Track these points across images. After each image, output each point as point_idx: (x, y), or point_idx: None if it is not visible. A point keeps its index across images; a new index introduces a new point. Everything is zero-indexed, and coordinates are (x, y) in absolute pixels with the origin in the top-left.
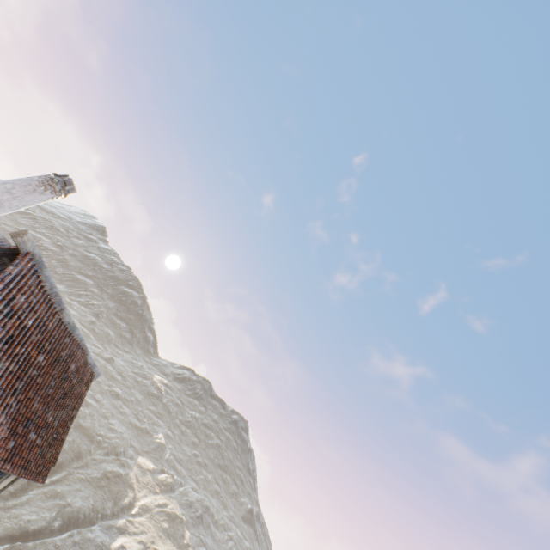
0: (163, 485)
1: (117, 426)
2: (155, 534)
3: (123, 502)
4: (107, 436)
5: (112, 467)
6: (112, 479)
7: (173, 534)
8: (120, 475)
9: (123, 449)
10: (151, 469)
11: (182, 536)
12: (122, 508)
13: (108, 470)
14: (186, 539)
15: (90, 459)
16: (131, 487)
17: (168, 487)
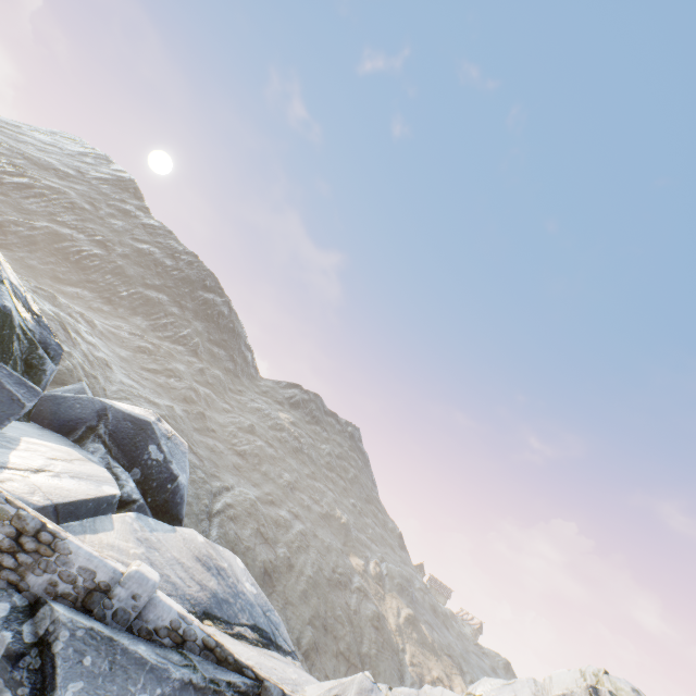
0: (379, 580)
1: (324, 538)
2: (421, 655)
3: (395, 644)
4: (335, 565)
5: (365, 607)
6: (379, 626)
7: (422, 641)
8: (379, 616)
9: (347, 567)
10: (364, 568)
11: (425, 636)
12: (398, 652)
13: (370, 617)
14: (427, 636)
15: (354, 614)
16: (384, 617)
17: (382, 579)
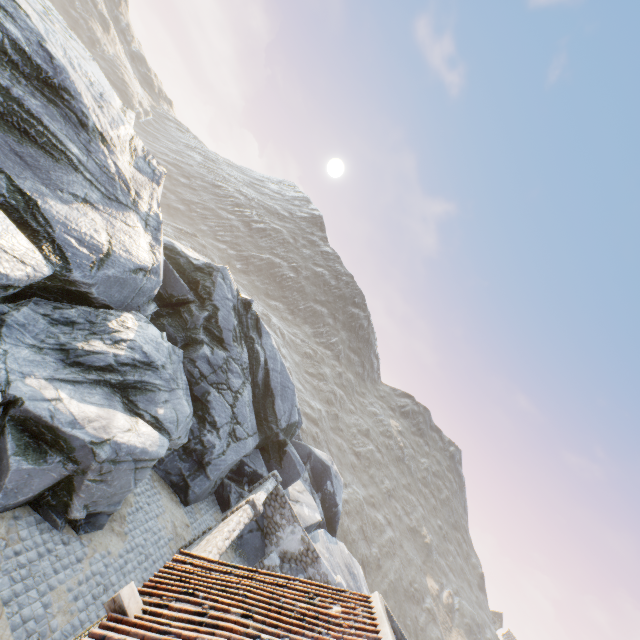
0: (449, 611)
1: (408, 550)
2: None
3: None
4: (412, 579)
5: (431, 629)
6: None
7: None
8: None
9: (422, 586)
10: (437, 592)
11: None
12: None
13: None
14: None
15: (420, 630)
16: None
17: (452, 611)
